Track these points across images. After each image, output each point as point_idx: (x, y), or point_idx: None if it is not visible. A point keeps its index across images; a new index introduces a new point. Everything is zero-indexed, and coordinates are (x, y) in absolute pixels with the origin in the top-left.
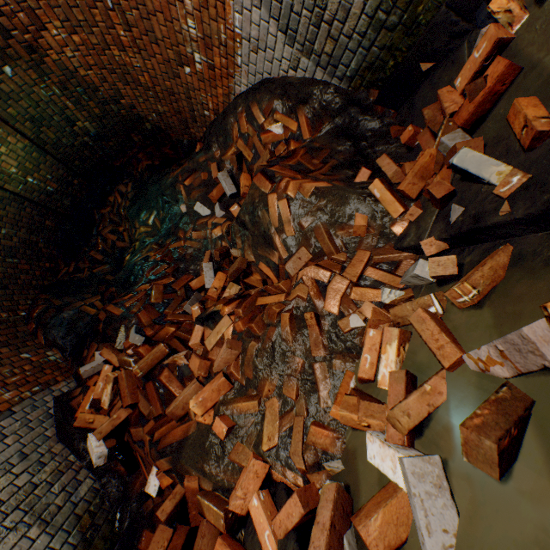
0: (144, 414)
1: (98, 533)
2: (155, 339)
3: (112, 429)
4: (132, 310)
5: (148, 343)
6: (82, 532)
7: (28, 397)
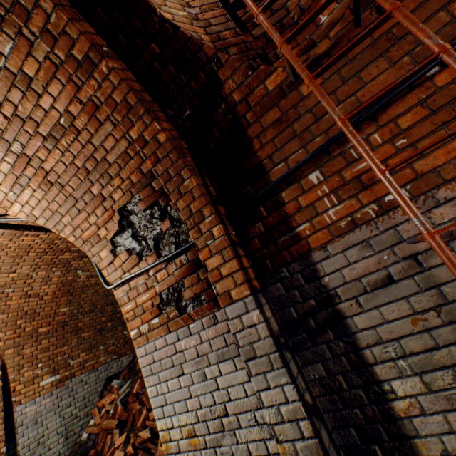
0: (99, 440)
1: (75, 455)
2: (128, 405)
3: (91, 432)
4: (140, 373)
5: (124, 405)
6: (71, 451)
7: (108, 361)
